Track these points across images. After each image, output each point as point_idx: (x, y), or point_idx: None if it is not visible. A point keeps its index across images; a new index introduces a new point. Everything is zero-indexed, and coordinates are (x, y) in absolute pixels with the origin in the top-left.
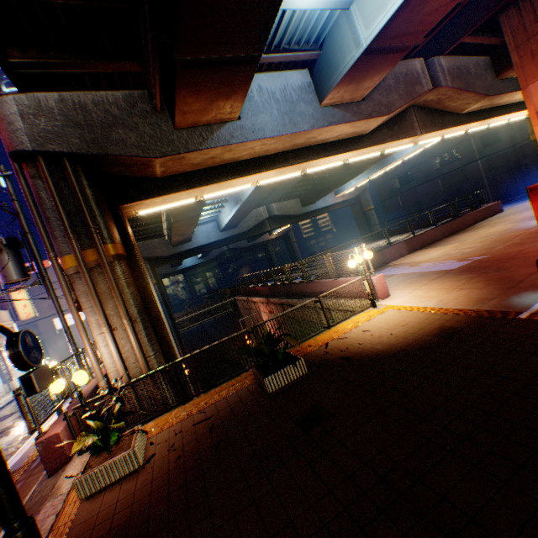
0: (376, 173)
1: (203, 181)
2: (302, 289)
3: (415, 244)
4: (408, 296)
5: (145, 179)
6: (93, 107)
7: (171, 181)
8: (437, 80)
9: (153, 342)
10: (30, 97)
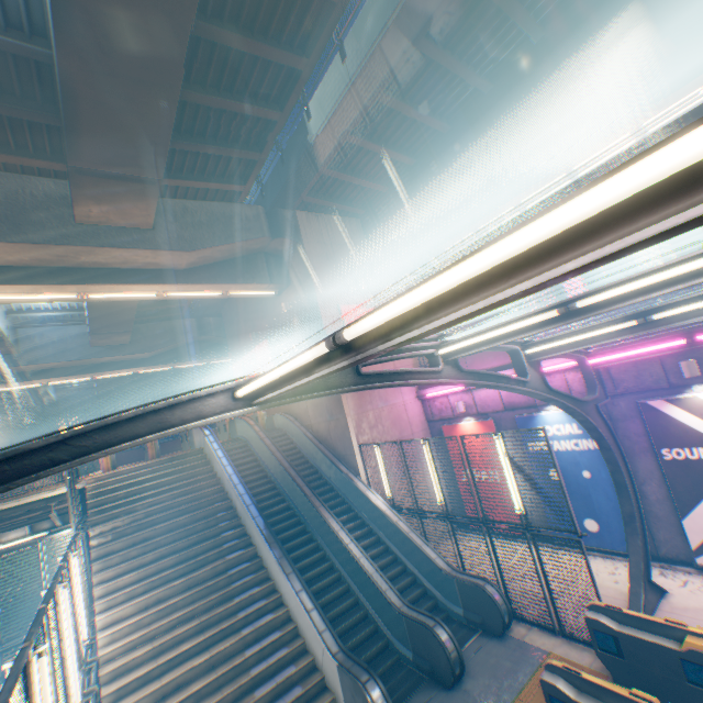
0: None
1: None
2: None
3: None
4: None
5: None
6: None
7: None
8: (206, 331)
9: None
10: None
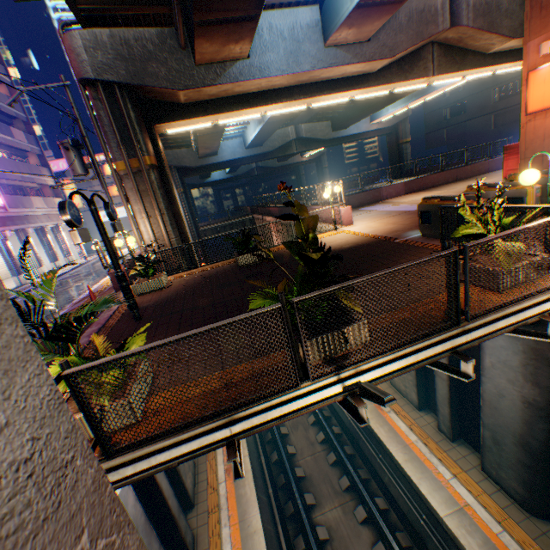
0: (414, 102)
1: (218, 110)
2: None
3: (415, 186)
4: (362, 226)
5: (172, 104)
6: (134, 43)
7: (193, 107)
8: (458, 17)
9: (175, 230)
10: (90, 32)
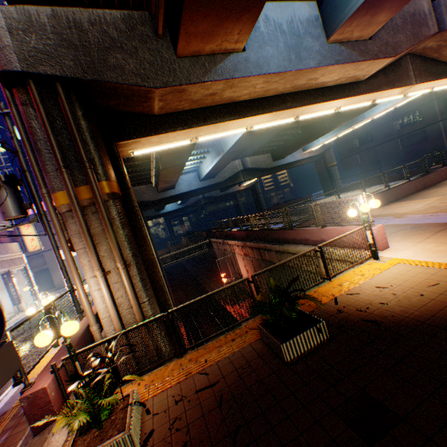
0: (344, 131)
1: (200, 120)
2: (281, 236)
3: (390, 196)
4: (414, 249)
5: (141, 116)
6: (89, 26)
7: (168, 119)
8: (442, 23)
9: (147, 287)
10: (19, 9)
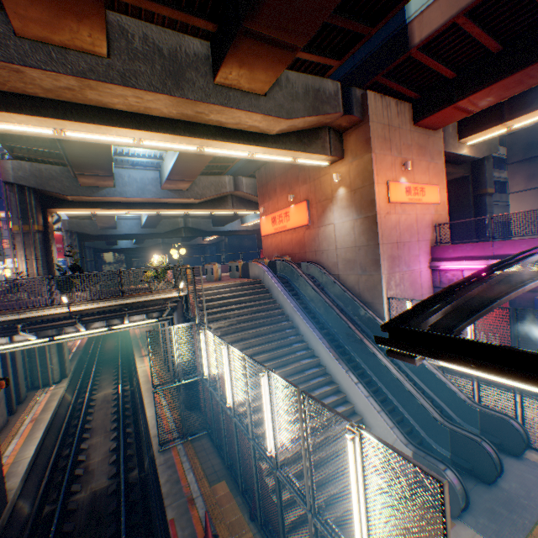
0: None
1: (95, 207)
2: None
3: None
4: None
5: (64, 200)
6: (46, 170)
7: (78, 203)
8: (239, 188)
9: (46, 270)
10: (19, 162)
